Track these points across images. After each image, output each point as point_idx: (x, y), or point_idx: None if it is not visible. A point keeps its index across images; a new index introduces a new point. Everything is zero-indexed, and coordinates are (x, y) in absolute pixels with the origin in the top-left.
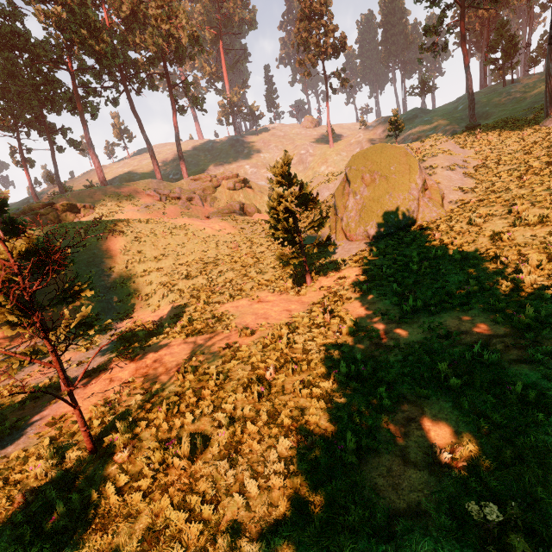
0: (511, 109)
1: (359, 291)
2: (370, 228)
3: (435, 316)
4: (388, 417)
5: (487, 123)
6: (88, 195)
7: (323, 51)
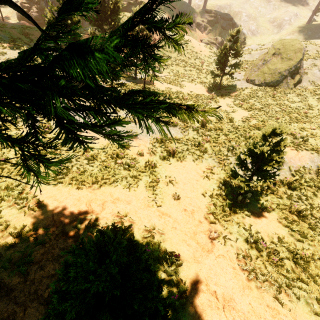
0: None
1: (229, 97)
2: (257, 80)
3: (239, 109)
4: None
5: None
6: None
7: None
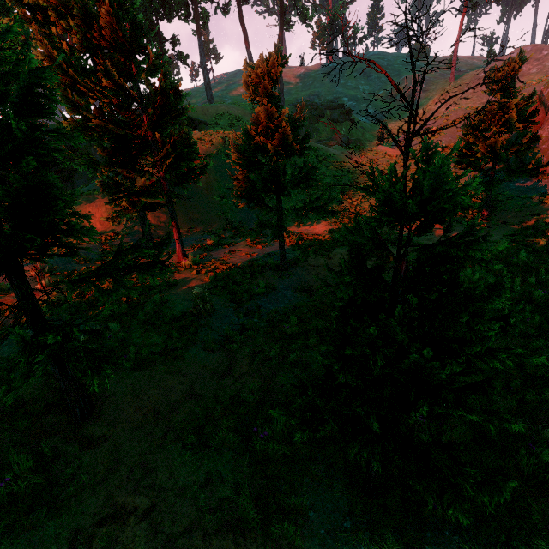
0: None
1: None
2: None
3: None
4: None
5: None
6: (201, 111)
7: None
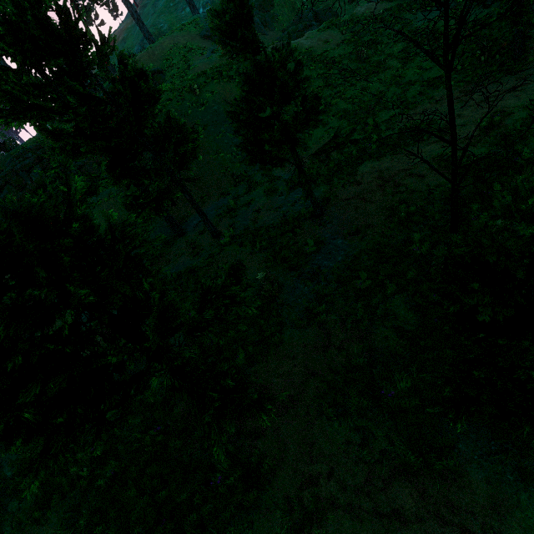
0: None
1: None
2: None
3: None
4: None
5: None
6: (148, 58)
7: None
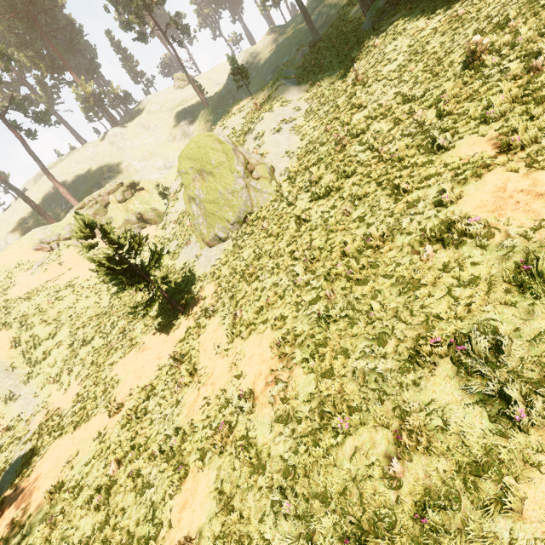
0: (346, 5)
1: (209, 316)
2: (218, 232)
3: (245, 342)
4: (174, 502)
5: (327, 34)
6: None
7: (143, 3)
